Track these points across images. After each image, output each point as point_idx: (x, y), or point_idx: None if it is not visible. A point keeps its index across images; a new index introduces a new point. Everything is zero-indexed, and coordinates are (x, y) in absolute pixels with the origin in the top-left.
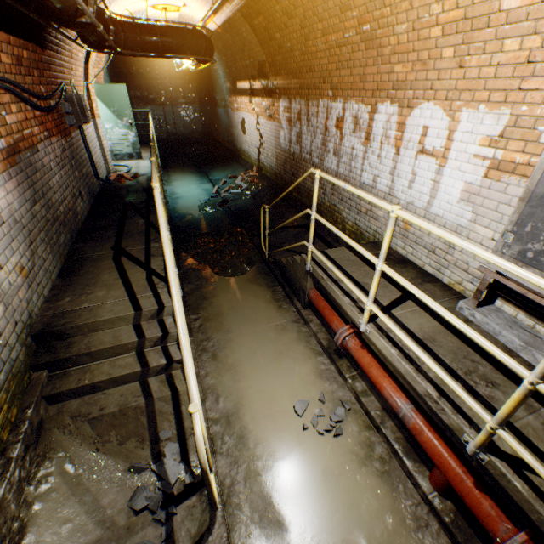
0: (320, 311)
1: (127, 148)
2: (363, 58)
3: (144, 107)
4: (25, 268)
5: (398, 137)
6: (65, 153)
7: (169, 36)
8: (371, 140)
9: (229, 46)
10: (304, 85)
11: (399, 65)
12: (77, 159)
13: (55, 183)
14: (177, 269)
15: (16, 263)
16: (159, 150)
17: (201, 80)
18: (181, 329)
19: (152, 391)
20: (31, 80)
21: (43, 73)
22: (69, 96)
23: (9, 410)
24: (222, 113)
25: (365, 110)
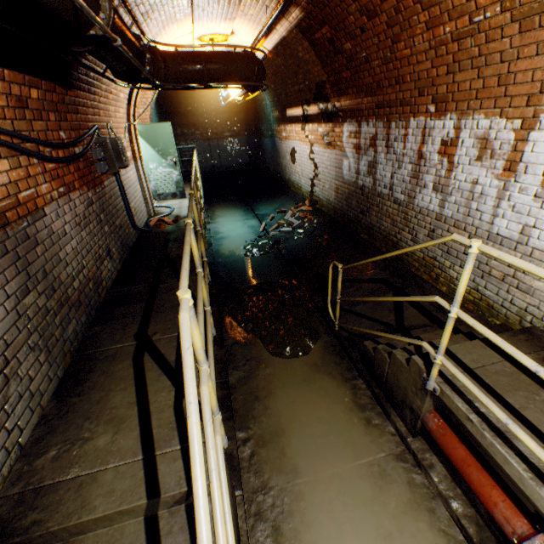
0: (457, 466)
1: (170, 187)
2: (511, 47)
3: (191, 143)
4: None
5: None
6: (90, 207)
7: (215, 61)
8: (518, 171)
9: (280, 71)
10: (384, 102)
11: None
12: (109, 210)
13: (69, 251)
14: (219, 412)
15: None
16: (204, 183)
17: (246, 112)
18: None
19: None
20: (42, 125)
21: (66, 116)
22: (102, 140)
23: None
24: (268, 143)
25: (506, 127)
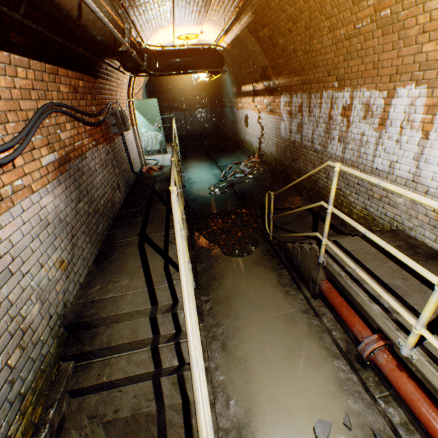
0: (336, 308)
1: (156, 145)
2: (378, 44)
3: (170, 113)
4: (64, 261)
5: (426, 120)
6: (108, 156)
7: (189, 56)
8: (386, 125)
9: (236, 58)
10: (306, 80)
11: (431, 43)
12: (118, 159)
13: (98, 181)
14: (190, 264)
15: (56, 259)
16: (180, 144)
17: (212, 89)
18: (193, 360)
19: (163, 395)
20: (84, 103)
21: (95, 97)
22: (114, 112)
23: (33, 412)
24: (228, 112)
25: (379, 96)
